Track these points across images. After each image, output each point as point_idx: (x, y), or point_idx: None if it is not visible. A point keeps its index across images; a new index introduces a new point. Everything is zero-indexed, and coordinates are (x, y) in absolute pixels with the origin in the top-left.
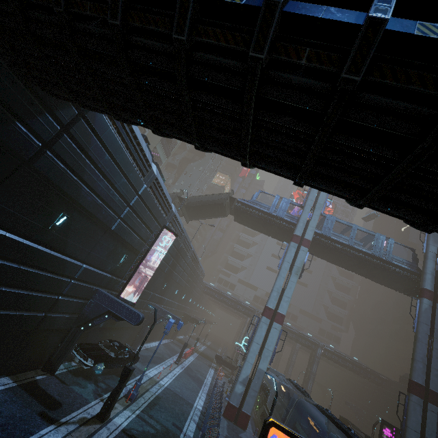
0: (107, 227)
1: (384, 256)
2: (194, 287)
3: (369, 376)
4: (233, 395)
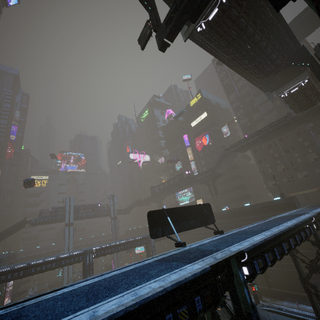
0: None
1: (100, 212)
2: None
3: None
4: None
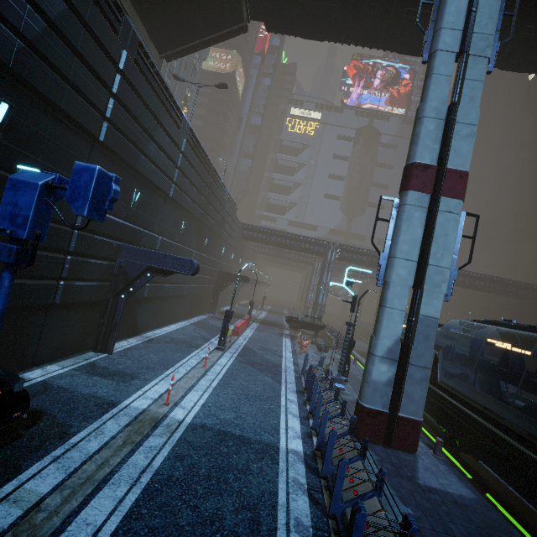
0: None
1: None
2: (223, 226)
3: (509, 290)
4: (369, 391)
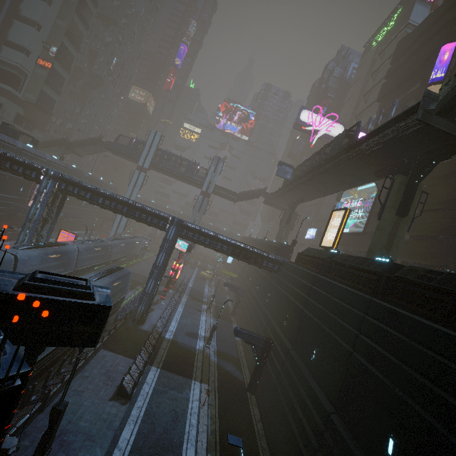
0: (3, 178)
1: (190, 175)
2: None
3: None
4: None
